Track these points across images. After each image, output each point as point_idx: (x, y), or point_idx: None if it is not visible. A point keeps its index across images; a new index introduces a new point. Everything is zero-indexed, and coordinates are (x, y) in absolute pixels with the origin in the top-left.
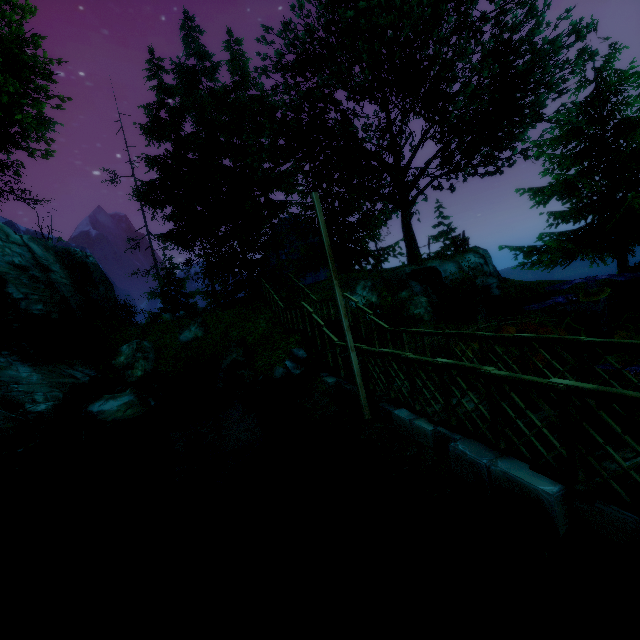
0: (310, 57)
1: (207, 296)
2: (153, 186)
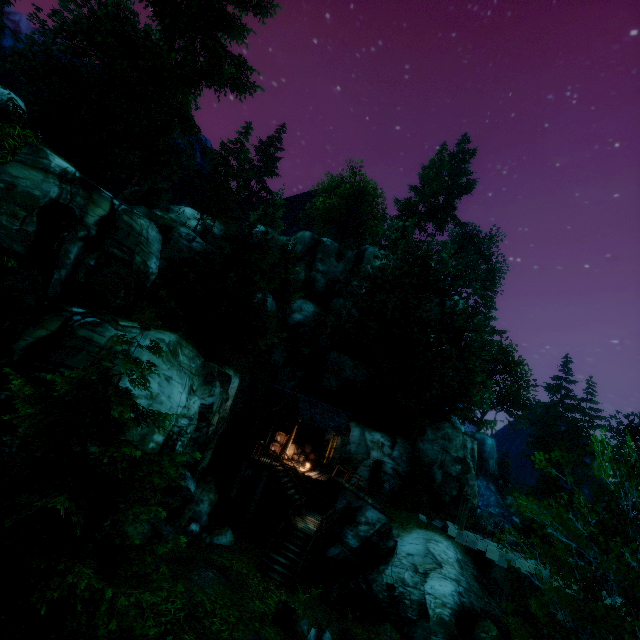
0: (637, 430)
1: (529, 487)
2: (531, 436)
